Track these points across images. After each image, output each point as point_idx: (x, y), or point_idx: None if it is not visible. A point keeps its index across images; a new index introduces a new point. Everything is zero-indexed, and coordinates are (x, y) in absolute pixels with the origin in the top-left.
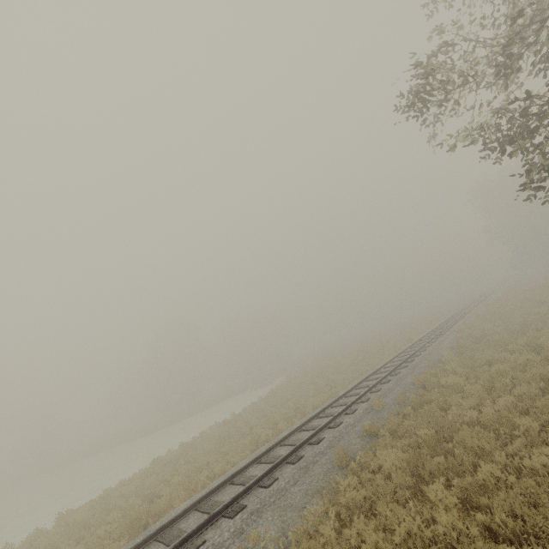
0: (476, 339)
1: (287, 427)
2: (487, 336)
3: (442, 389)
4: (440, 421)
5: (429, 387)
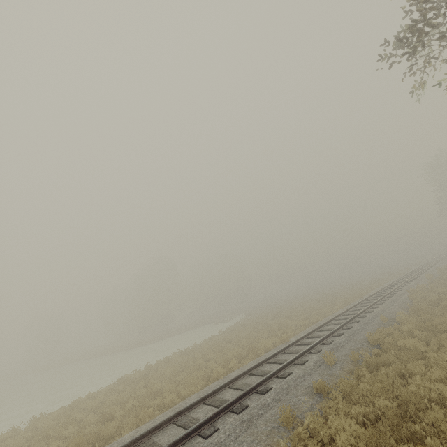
0: (432, 302)
1: (238, 367)
2: (445, 301)
3: (399, 352)
4: (401, 391)
5: (385, 347)
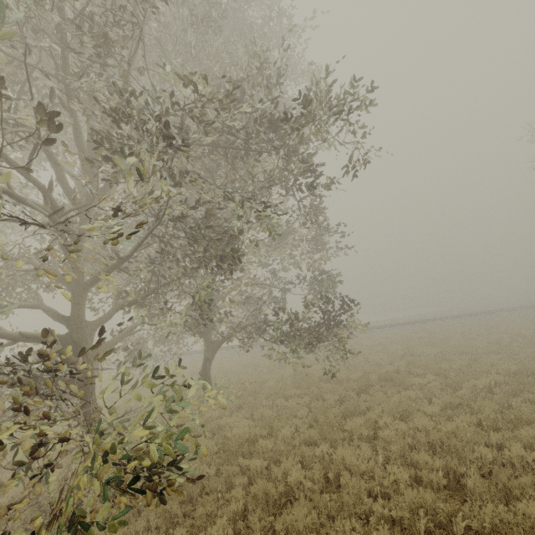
0: None
1: None
2: None
3: None
4: None
5: None
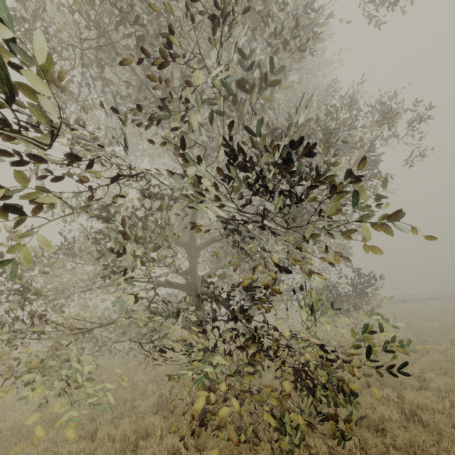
0: None
1: None
2: None
3: None
4: None
5: None
